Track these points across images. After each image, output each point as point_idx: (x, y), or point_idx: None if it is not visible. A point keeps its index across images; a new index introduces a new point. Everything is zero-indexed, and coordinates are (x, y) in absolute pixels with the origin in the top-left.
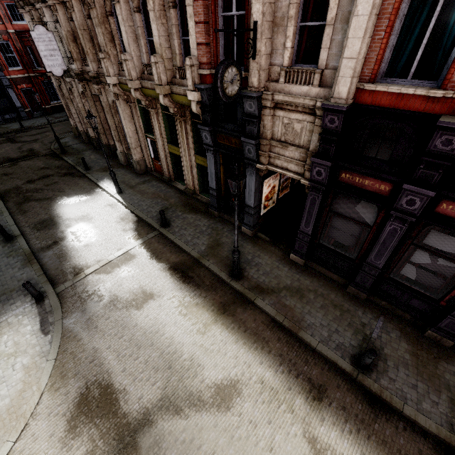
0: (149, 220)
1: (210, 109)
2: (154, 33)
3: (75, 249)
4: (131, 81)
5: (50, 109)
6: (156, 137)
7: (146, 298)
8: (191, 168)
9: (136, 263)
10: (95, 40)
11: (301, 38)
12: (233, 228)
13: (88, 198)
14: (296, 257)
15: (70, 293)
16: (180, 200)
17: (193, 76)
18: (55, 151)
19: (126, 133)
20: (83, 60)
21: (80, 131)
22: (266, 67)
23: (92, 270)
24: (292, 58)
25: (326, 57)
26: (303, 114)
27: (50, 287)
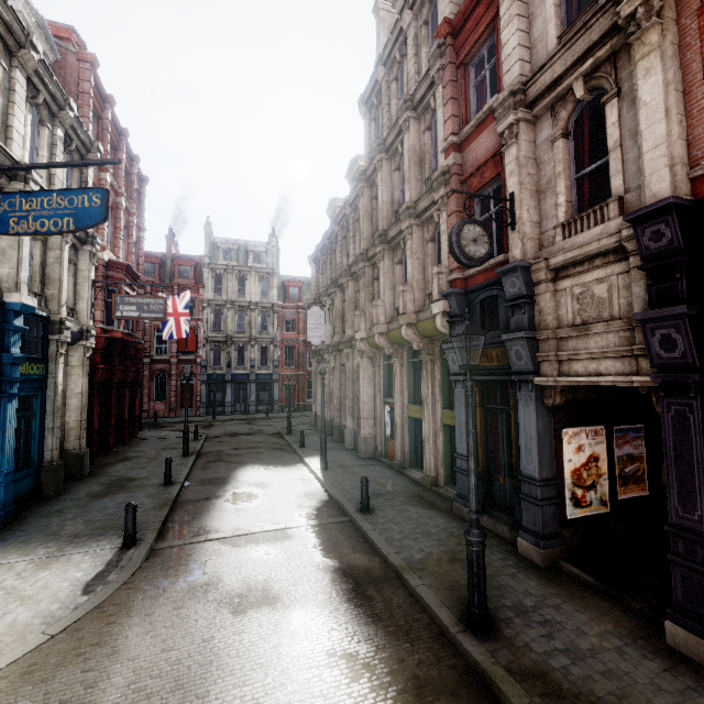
0: (343, 500)
1: (460, 321)
2: (408, 268)
3: (222, 510)
4: (377, 324)
5: (302, 406)
6: (395, 397)
7: (262, 600)
8: (435, 436)
9: (285, 546)
10: (358, 309)
11: (580, 191)
12: (498, 543)
13: (282, 469)
14: (686, 635)
15: (166, 554)
16: (408, 489)
17: (439, 284)
18: (281, 431)
19: (360, 398)
20: (343, 333)
21: (317, 415)
22: (535, 237)
23: (219, 536)
24: (572, 214)
25: (622, 182)
26: (604, 266)
27: (153, 536)
